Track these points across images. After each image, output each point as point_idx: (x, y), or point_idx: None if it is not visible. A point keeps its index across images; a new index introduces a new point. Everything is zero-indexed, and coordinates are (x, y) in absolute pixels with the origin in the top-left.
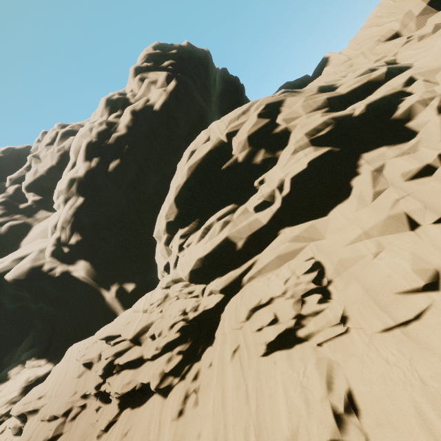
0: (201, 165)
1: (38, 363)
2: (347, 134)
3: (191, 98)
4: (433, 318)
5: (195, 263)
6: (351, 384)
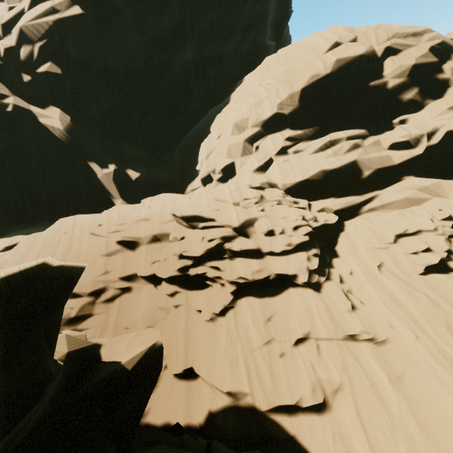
0: (350, 65)
1: None
2: None
3: None
4: None
5: (316, 173)
6: None
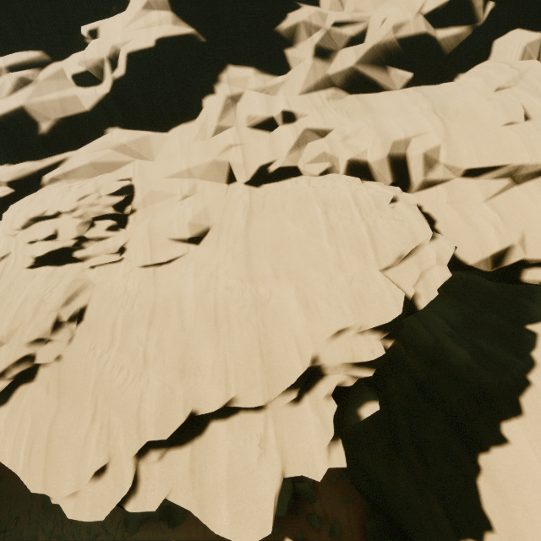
0: None
1: None
2: (221, 20)
3: None
4: (176, 265)
5: None
6: (90, 302)
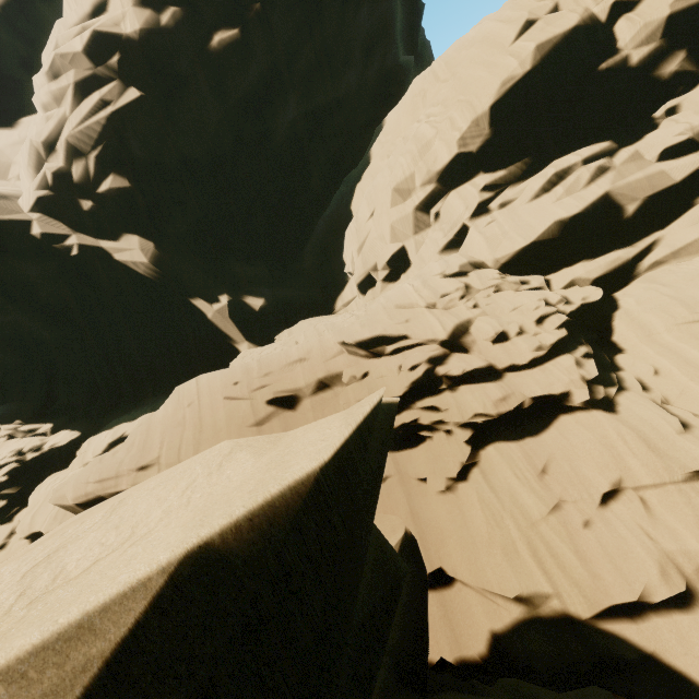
0: (560, 49)
1: (38, 430)
2: None
3: None
4: None
5: (547, 229)
6: None
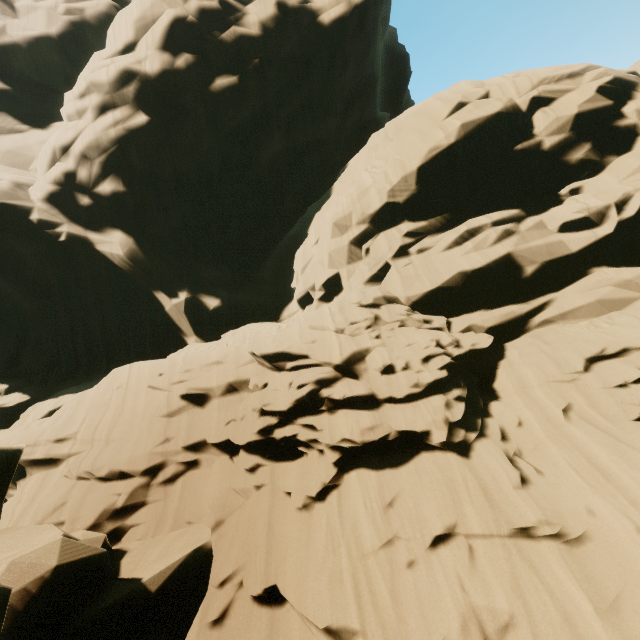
0: (482, 128)
1: None
2: None
3: (375, 37)
4: None
5: (451, 277)
6: None
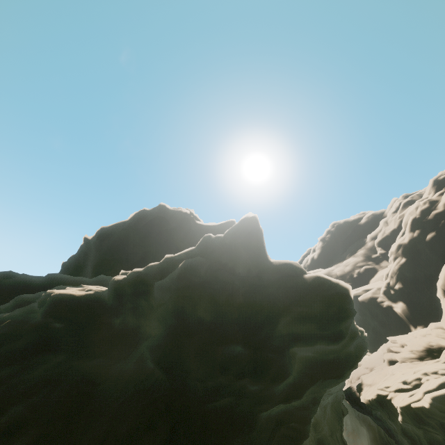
0: None
1: (369, 354)
2: None
3: None
4: None
5: (444, 317)
6: None
